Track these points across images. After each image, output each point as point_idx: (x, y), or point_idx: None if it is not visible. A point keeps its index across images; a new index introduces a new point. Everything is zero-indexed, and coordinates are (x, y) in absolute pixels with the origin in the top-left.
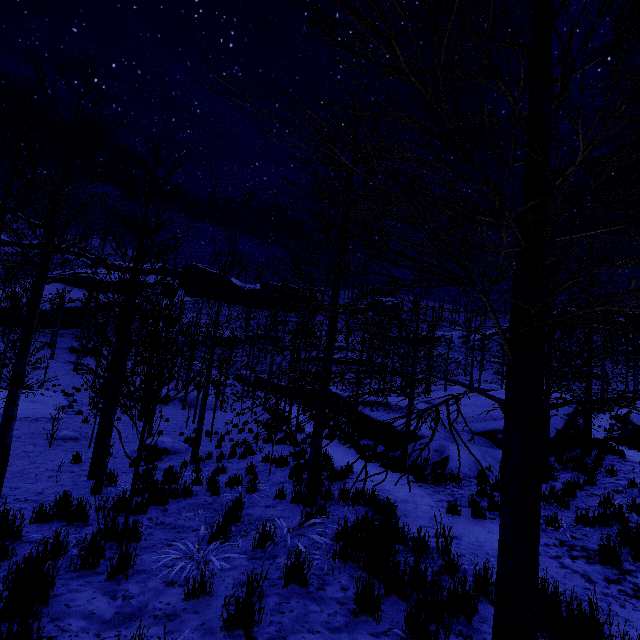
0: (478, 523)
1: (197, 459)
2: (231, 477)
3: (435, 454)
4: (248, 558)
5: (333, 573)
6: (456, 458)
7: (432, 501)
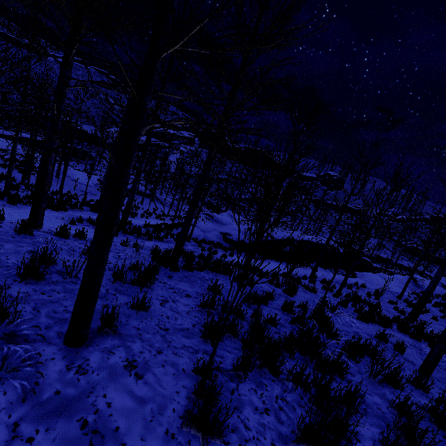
0: None
1: None
2: None
3: None
4: None
5: None
6: None
7: None
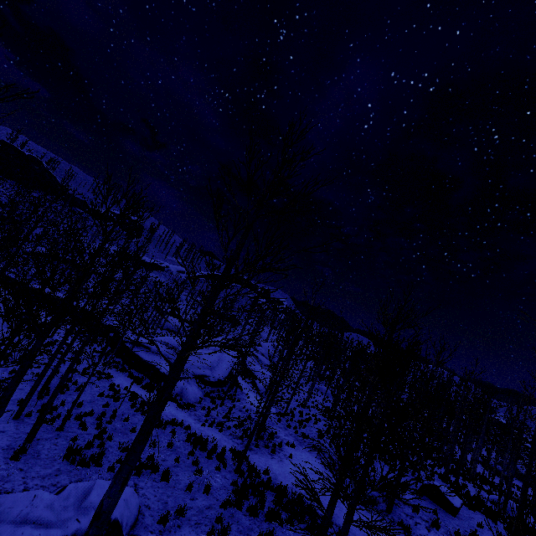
0: (211, 429)
1: (46, 392)
2: (95, 409)
3: (180, 389)
4: (170, 451)
5: (194, 451)
6: (190, 393)
7: (193, 420)
